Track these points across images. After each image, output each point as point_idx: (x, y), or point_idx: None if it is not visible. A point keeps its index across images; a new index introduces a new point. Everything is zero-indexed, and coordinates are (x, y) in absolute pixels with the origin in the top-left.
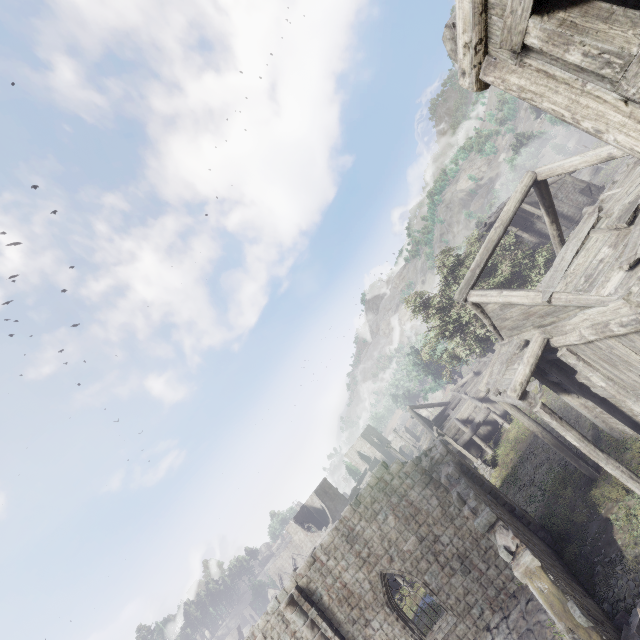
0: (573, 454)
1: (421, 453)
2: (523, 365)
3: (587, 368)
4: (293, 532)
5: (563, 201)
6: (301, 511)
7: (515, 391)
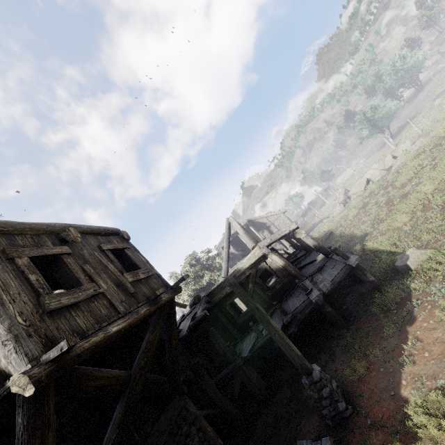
0: None
1: None
2: None
3: None
4: None
5: (276, 227)
6: None
7: None
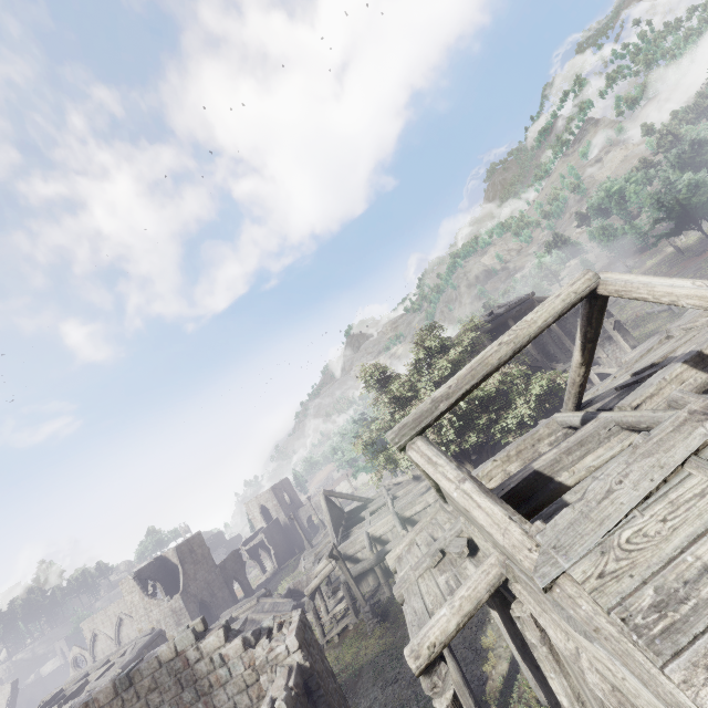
0: (474, 705)
1: (266, 624)
2: (450, 609)
3: (551, 663)
4: (127, 590)
5: None
6: (153, 563)
7: (417, 657)
